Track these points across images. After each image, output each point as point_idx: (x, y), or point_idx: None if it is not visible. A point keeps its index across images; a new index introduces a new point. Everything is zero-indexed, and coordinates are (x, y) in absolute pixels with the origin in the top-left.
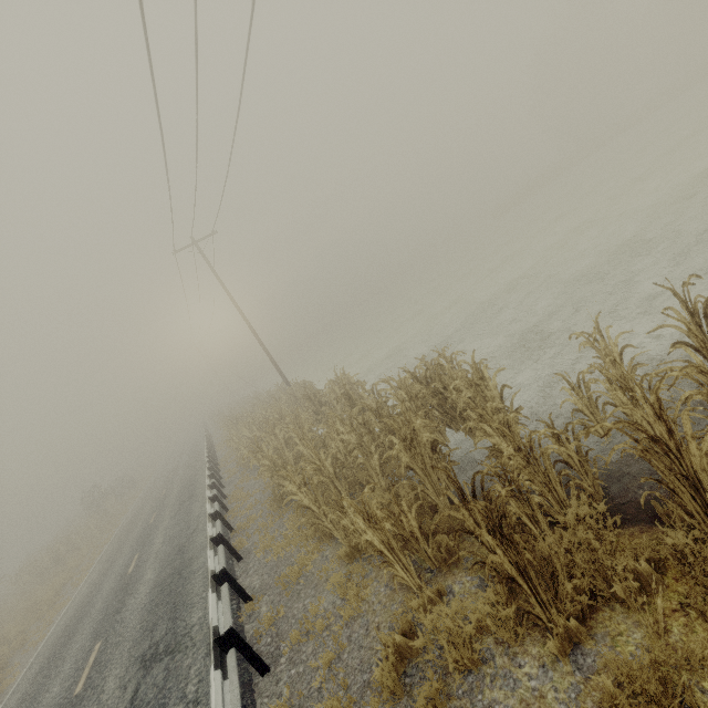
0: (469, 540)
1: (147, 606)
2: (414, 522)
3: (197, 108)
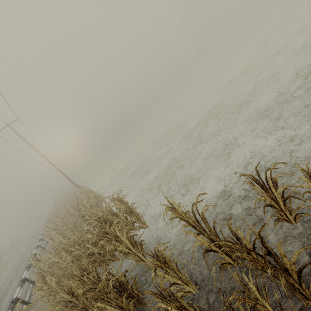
0: None
1: None
2: None
3: None
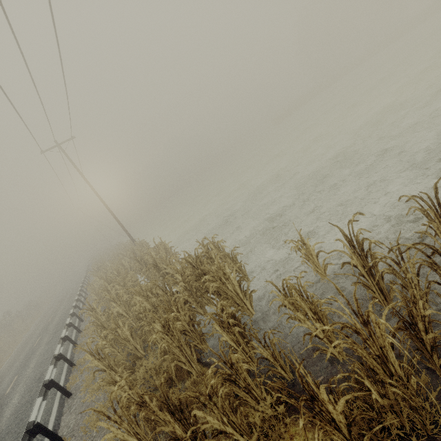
0: (204, 409)
1: (2, 433)
2: (156, 408)
3: (19, 48)
